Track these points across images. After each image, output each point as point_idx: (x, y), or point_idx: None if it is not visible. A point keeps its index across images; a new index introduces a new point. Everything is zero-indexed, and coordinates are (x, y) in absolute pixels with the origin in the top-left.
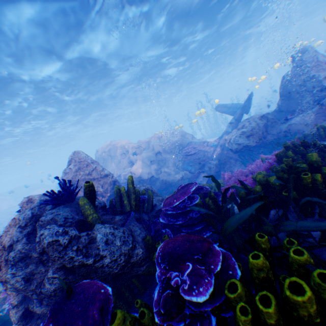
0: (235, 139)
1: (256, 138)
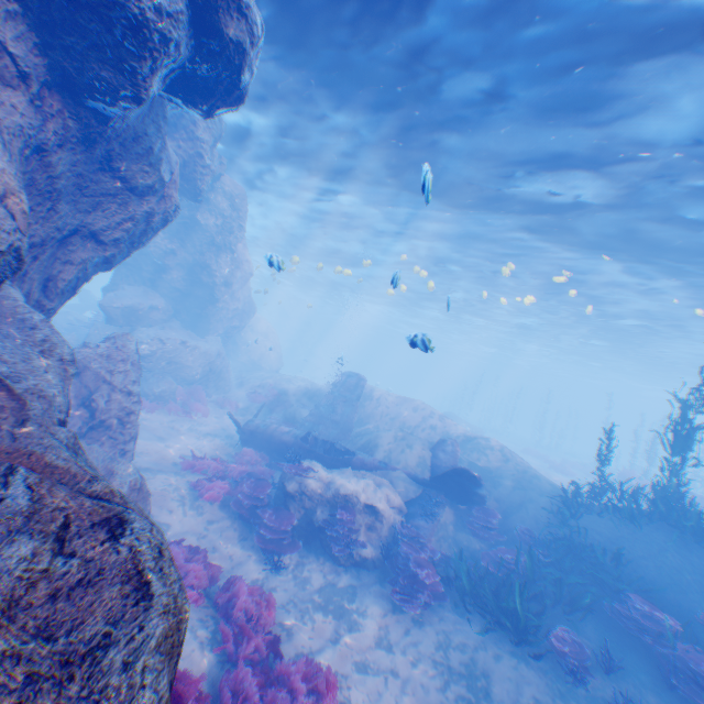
0: None
1: None
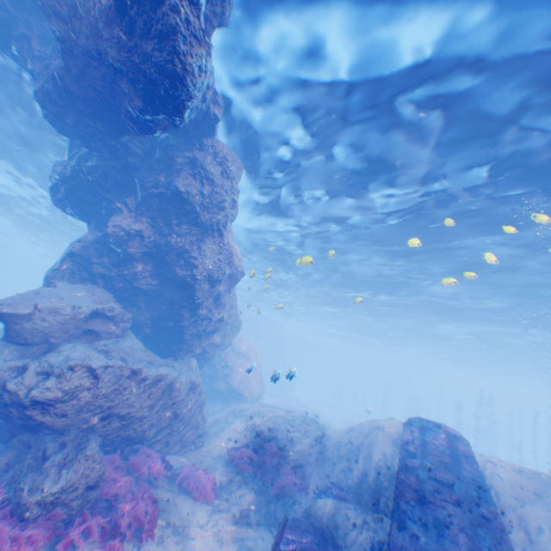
0: None
1: None
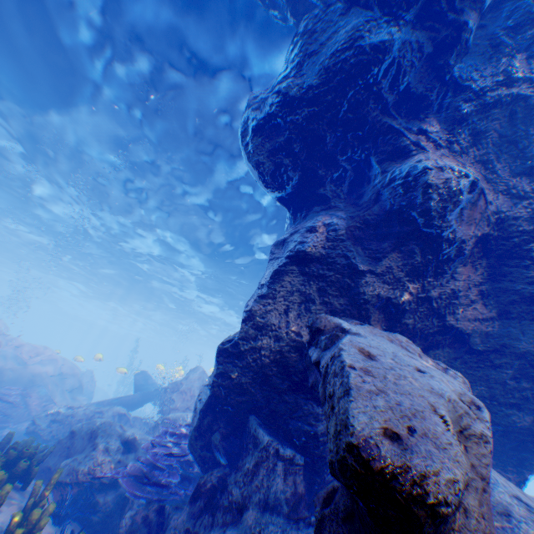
0: (42, 413)
1: (61, 430)
